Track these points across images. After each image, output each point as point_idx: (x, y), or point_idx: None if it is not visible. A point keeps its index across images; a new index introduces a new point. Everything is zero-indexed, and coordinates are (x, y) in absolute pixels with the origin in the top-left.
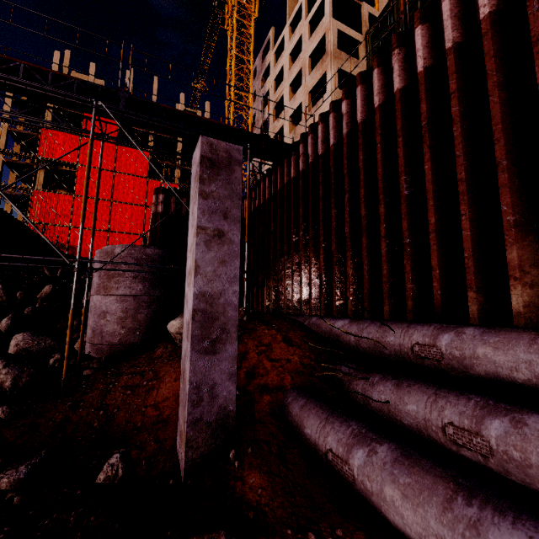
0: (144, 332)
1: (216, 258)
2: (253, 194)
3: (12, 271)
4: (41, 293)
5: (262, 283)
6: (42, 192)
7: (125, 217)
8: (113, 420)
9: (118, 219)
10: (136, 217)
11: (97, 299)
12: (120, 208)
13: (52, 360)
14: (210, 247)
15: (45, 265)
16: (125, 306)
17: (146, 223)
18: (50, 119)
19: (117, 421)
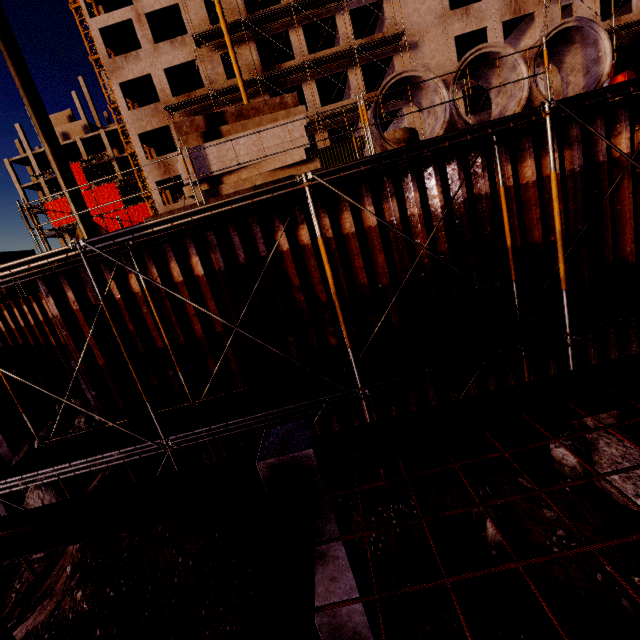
0: None
1: None
2: None
3: None
4: None
5: None
6: None
7: None
8: None
9: None
10: None
11: None
12: None
13: None
14: None
15: None
16: None
17: None
18: (47, 190)
19: None
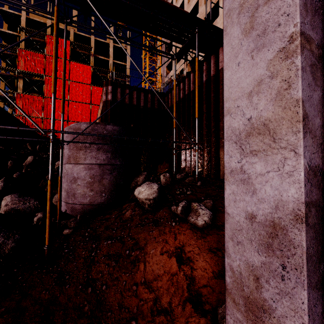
0: (108, 194)
1: (323, 102)
2: (181, 85)
3: (4, 146)
4: (26, 162)
5: (193, 154)
6: (22, 94)
7: (78, 111)
8: (103, 302)
9: (73, 113)
10: (85, 111)
11: (68, 167)
12: (74, 105)
13: (36, 219)
14: (315, 78)
15: (22, 138)
16: (92, 173)
17: (91, 115)
18: (24, 43)
19: (108, 303)
